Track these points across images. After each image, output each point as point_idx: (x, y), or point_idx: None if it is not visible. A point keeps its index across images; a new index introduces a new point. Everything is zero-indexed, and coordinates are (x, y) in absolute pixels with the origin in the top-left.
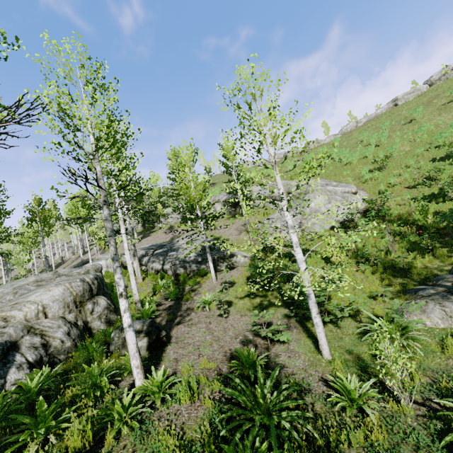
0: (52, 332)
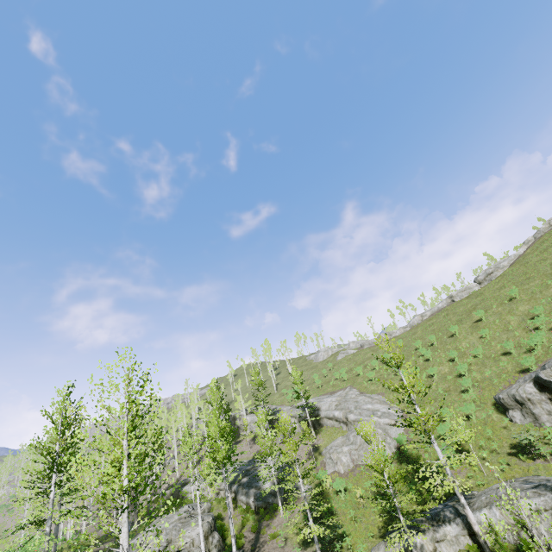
0: None
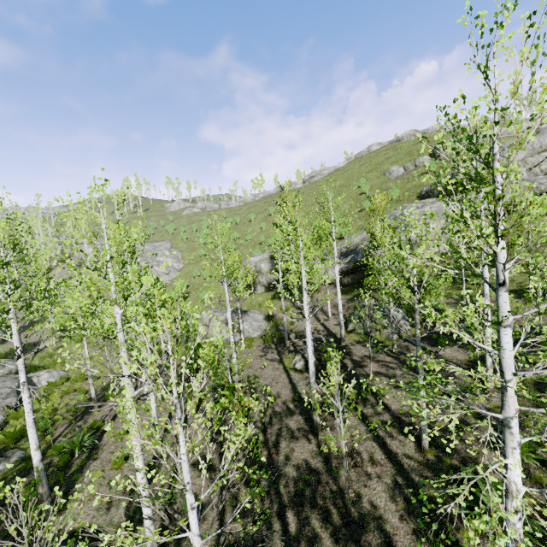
0: None
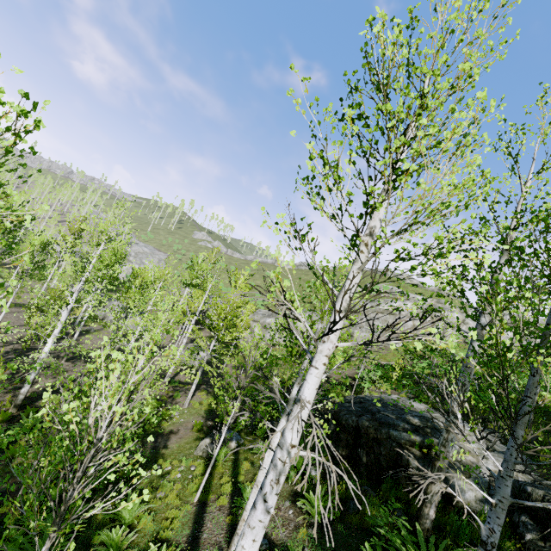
0: None
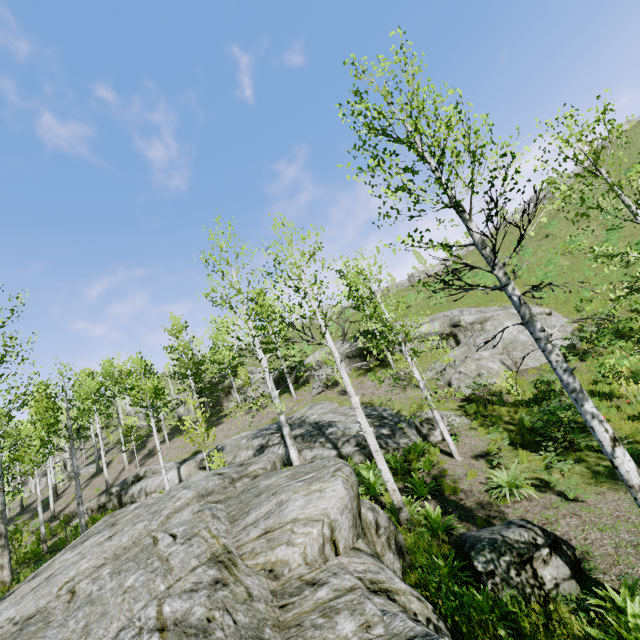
0: (388, 581)
